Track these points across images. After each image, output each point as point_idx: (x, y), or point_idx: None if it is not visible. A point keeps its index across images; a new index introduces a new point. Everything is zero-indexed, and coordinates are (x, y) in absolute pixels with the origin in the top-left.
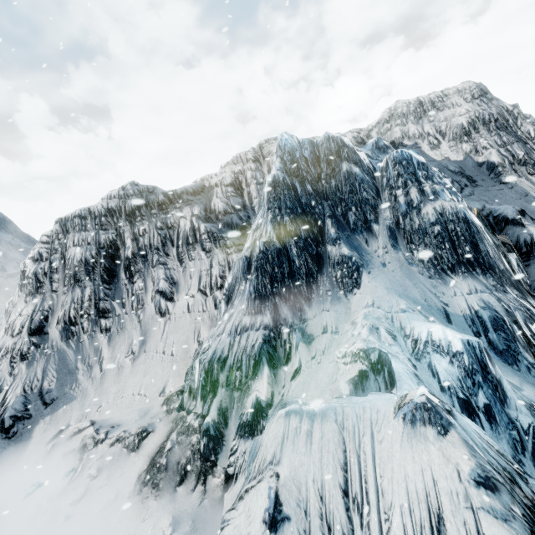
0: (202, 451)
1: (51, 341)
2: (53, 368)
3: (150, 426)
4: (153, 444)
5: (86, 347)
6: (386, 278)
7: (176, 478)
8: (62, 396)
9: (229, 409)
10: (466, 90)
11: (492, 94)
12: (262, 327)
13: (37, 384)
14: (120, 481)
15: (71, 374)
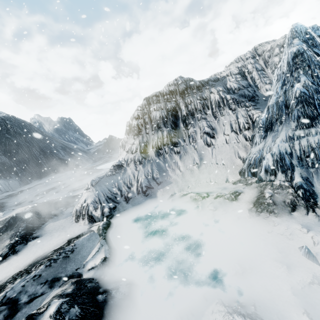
0: (302, 196)
1: (150, 156)
2: (155, 168)
3: (238, 190)
4: (247, 197)
5: (168, 160)
6: None
7: (287, 208)
8: (164, 181)
9: (309, 178)
10: None
11: None
12: (318, 134)
13: (150, 174)
14: (235, 212)
15: (165, 172)
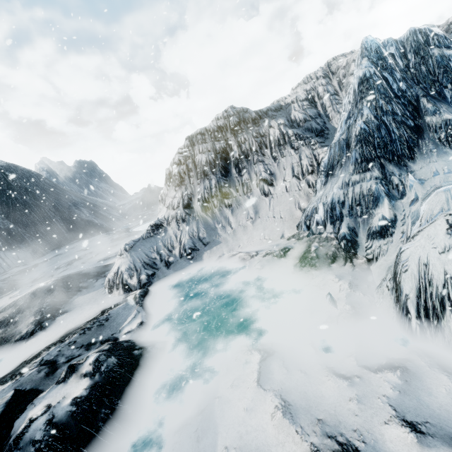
0: (343, 248)
1: (196, 212)
2: (202, 226)
3: (288, 246)
4: (296, 253)
5: (218, 216)
6: None
7: (328, 261)
8: (212, 241)
9: (356, 228)
10: None
11: None
12: (372, 178)
13: (195, 234)
14: (281, 269)
15: (213, 230)
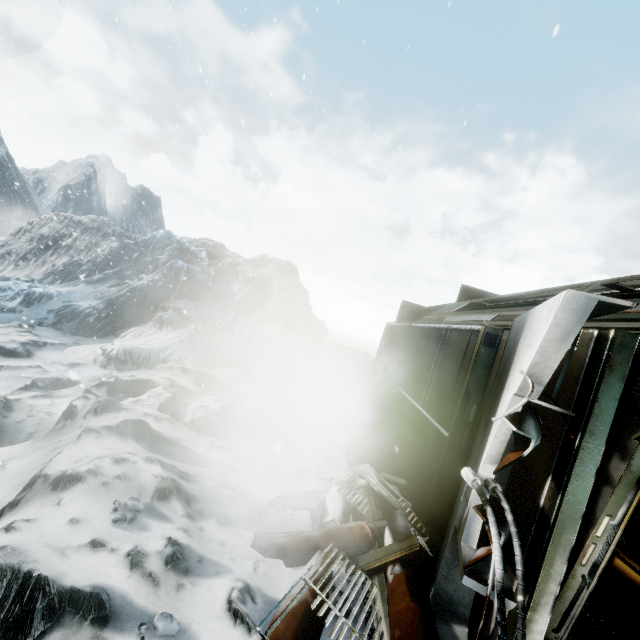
0: None
1: None
2: None
3: None
4: None
5: (3, 266)
6: (84, 289)
7: None
8: None
9: None
10: (278, 263)
11: (296, 275)
12: (32, 278)
13: None
14: None
15: None
